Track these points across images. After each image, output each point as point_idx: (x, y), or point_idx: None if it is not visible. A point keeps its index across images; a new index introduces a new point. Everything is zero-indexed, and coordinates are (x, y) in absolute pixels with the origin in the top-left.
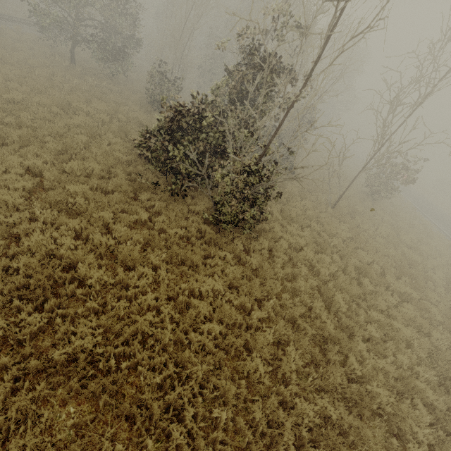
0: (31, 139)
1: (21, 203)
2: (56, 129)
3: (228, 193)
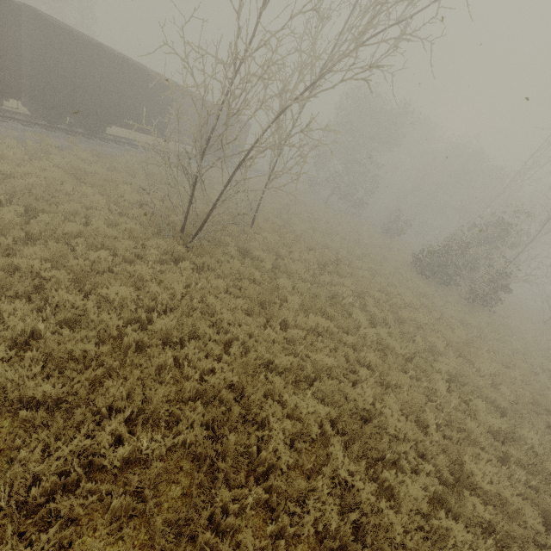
0: (367, 248)
1: (392, 271)
2: (369, 244)
3: (486, 282)
